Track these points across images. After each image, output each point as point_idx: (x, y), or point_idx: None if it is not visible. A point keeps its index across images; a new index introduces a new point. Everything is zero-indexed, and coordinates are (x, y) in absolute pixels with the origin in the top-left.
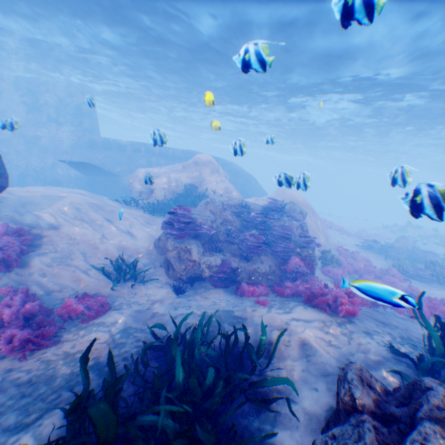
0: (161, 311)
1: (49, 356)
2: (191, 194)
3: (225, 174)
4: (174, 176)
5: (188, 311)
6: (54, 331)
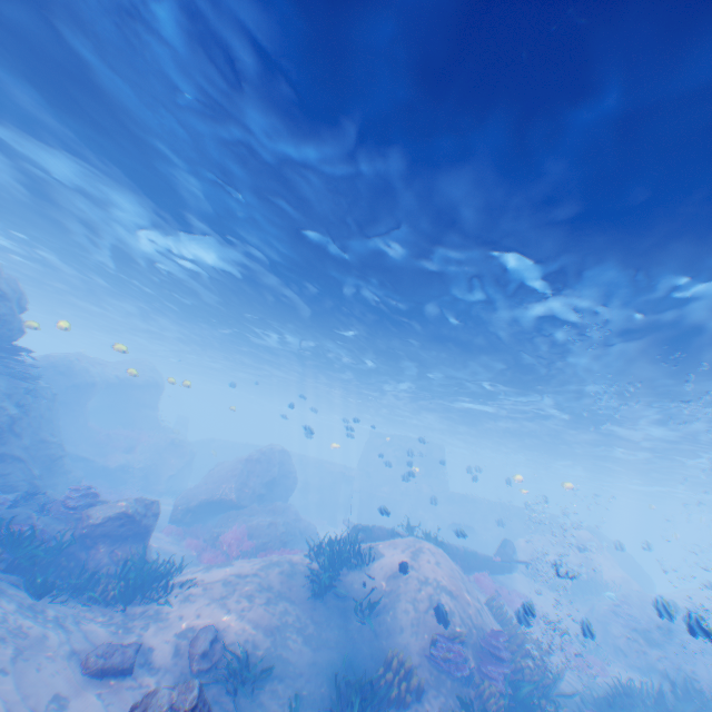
0: (648, 680)
1: (615, 680)
2: (576, 573)
3: (609, 554)
4: (560, 552)
5: (669, 685)
6: (602, 669)
